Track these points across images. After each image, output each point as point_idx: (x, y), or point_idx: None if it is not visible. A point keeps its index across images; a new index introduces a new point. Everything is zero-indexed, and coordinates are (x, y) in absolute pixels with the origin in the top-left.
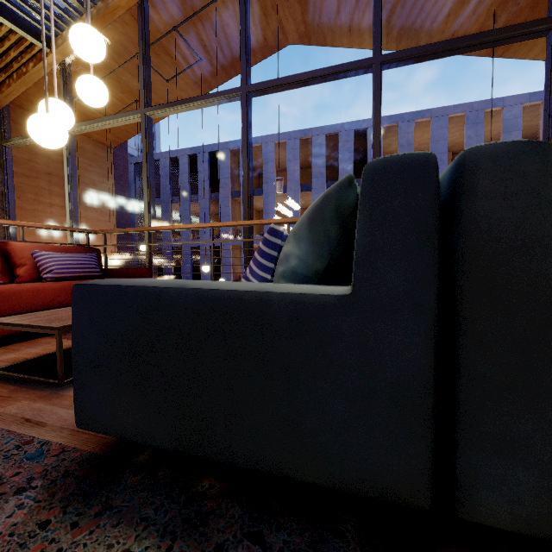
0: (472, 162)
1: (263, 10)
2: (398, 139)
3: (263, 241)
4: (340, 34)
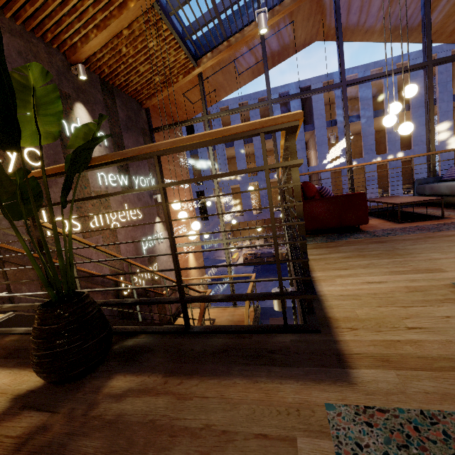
0: None
1: (313, 23)
2: (335, 91)
3: None
4: (357, 34)
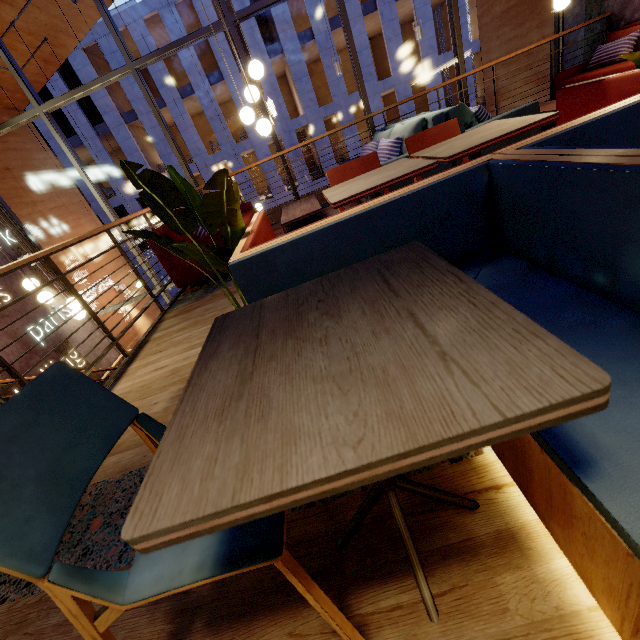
0: (449, 113)
1: None
2: None
3: (395, 143)
4: None
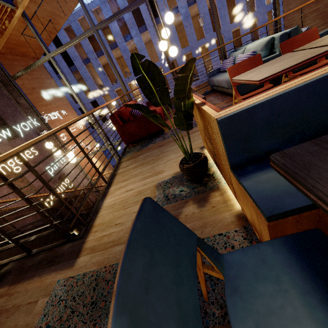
0: (291, 32)
1: None
2: None
3: (251, 55)
4: None
